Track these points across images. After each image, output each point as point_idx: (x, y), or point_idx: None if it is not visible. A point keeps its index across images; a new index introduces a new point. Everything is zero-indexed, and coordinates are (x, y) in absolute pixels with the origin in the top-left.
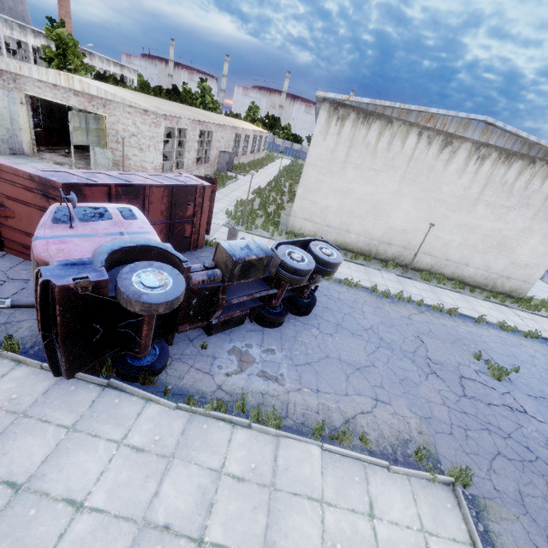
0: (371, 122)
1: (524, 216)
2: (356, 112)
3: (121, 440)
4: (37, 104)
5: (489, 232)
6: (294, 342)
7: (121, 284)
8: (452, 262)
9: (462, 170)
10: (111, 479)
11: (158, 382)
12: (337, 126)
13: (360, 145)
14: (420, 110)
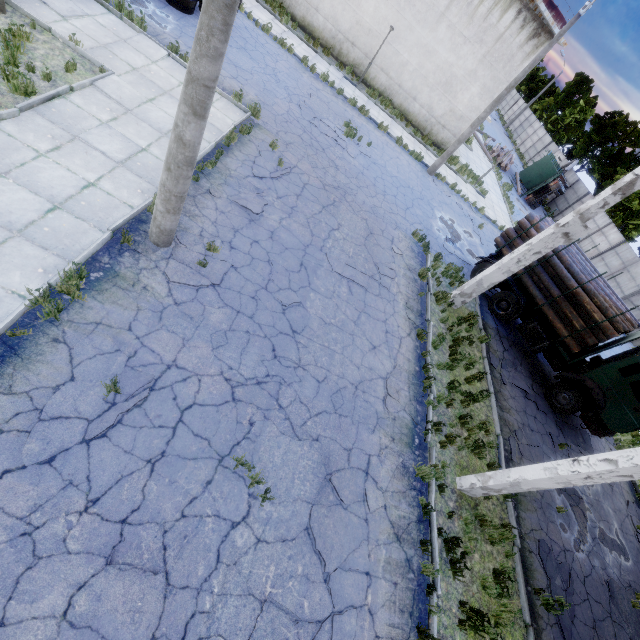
0: None
1: (475, 55)
2: None
3: None
4: None
5: (442, 64)
6: (191, 26)
7: None
8: (403, 91)
9: None
10: None
11: None
12: None
13: None
14: None
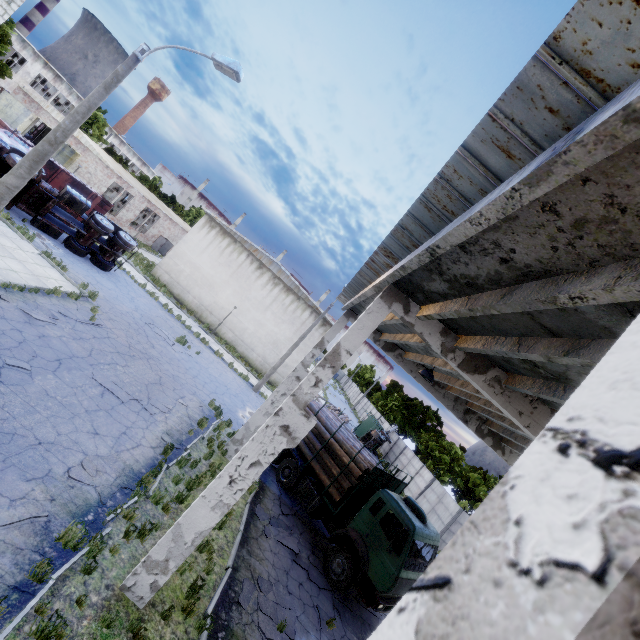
0: (226, 236)
1: (290, 330)
2: (221, 228)
3: None
4: (42, 129)
5: (270, 332)
6: (76, 259)
7: (12, 154)
8: (245, 344)
9: (264, 286)
10: None
11: None
12: (208, 229)
13: (216, 246)
14: (249, 242)
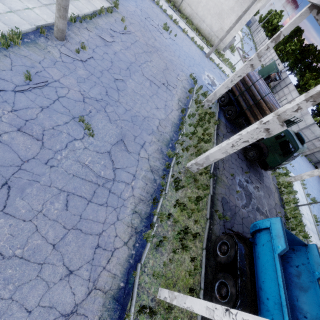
0: None
1: None
2: None
3: None
4: None
5: (217, 3)
6: None
7: None
8: (198, 17)
9: None
10: None
11: None
12: None
13: None
14: None
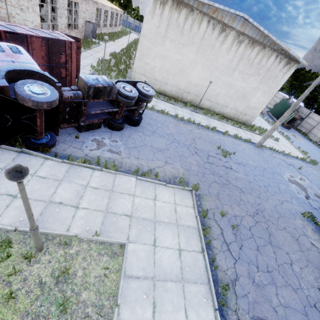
0: (181, 8)
1: (256, 80)
2: None
3: (33, 174)
4: None
5: (239, 88)
6: (128, 138)
7: (17, 90)
8: (220, 105)
9: (229, 49)
10: (30, 188)
11: (51, 151)
12: (160, 9)
13: (174, 25)
14: (209, 3)
